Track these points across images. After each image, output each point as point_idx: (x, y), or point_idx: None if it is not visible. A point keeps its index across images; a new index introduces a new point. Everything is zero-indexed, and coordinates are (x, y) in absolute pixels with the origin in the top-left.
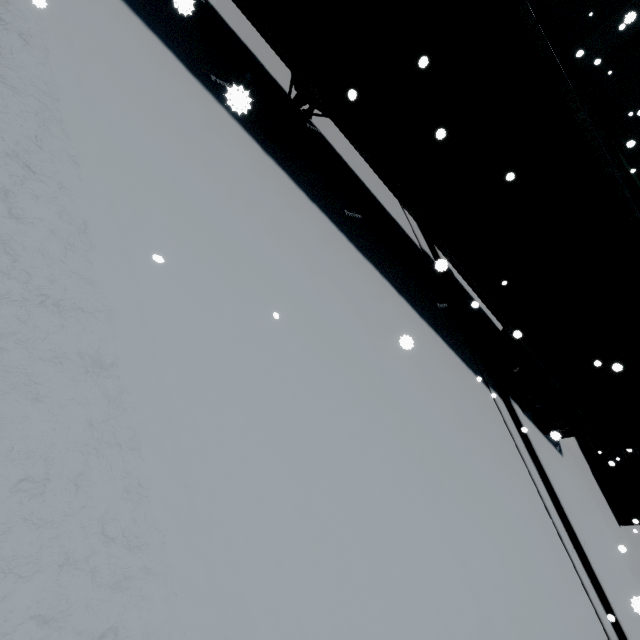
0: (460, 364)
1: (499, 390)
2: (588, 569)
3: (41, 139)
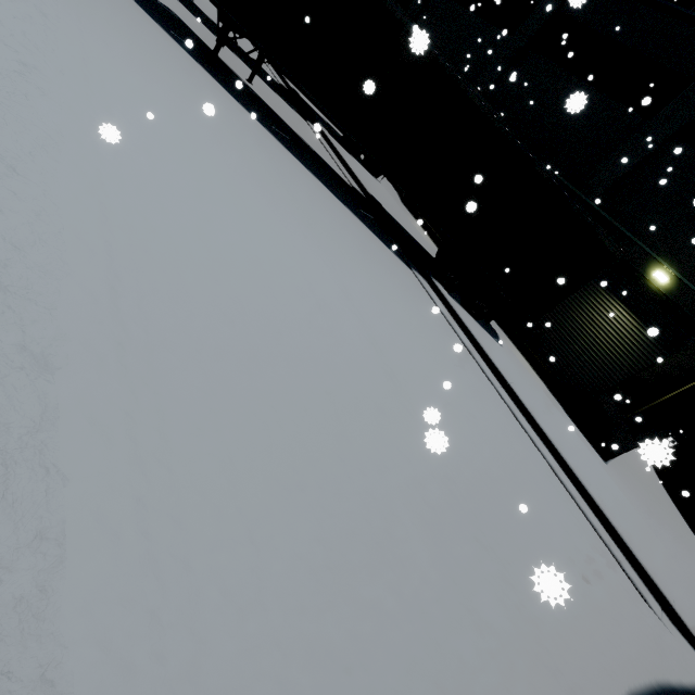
0: (378, 240)
1: (423, 275)
2: (518, 403)
3: None
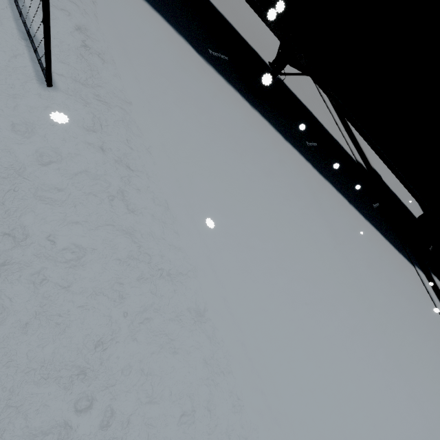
0: (394, 251)
1: (421, 267)
2: None
3: (129, 141)
